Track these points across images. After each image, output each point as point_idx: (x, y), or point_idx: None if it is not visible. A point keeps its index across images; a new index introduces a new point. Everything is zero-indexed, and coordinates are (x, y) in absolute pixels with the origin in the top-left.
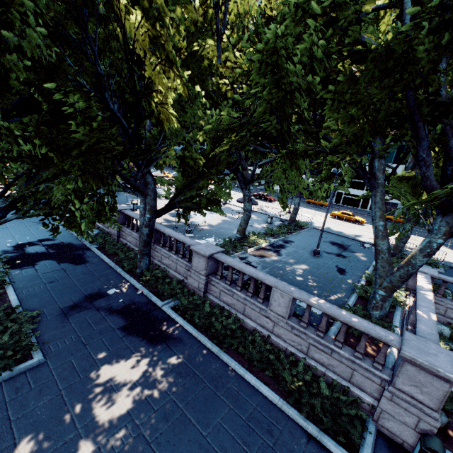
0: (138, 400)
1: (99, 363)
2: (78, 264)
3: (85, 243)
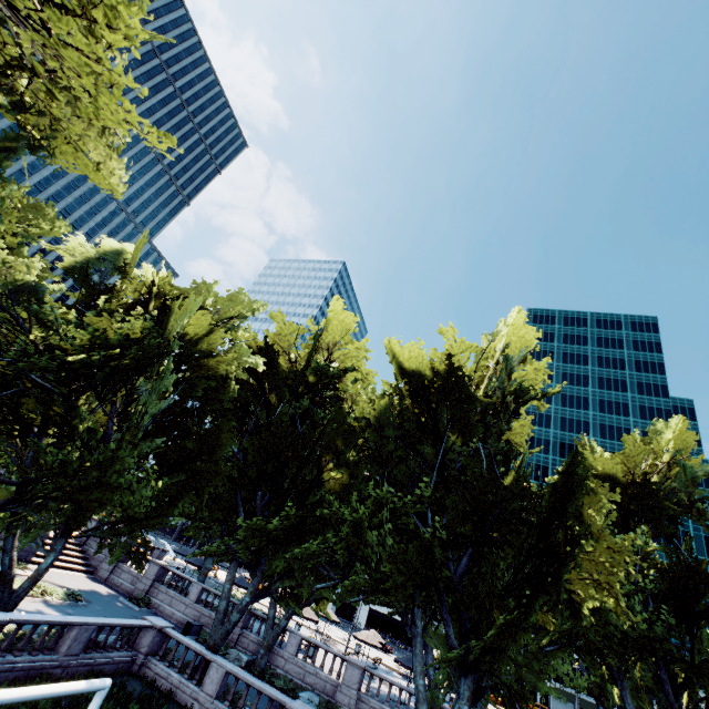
0: None
1: None
2: None
3: None
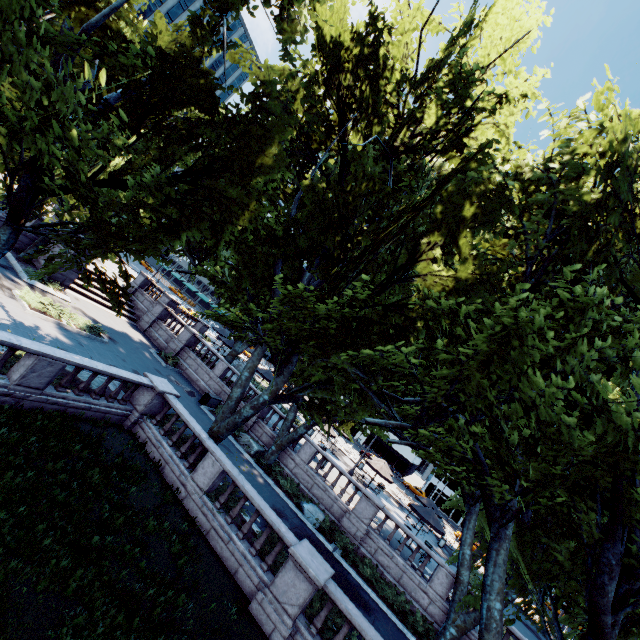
0: None
1: None
2: (366, 609)
3: (321, 537)
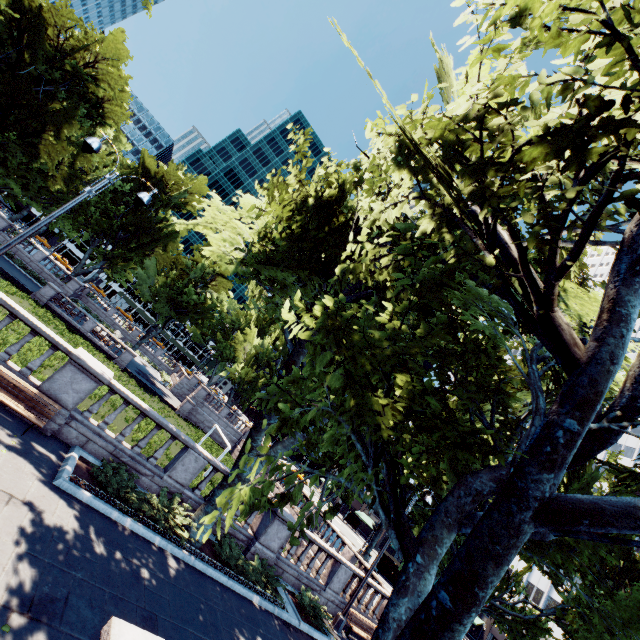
0: None
1: None
2: None
3: None
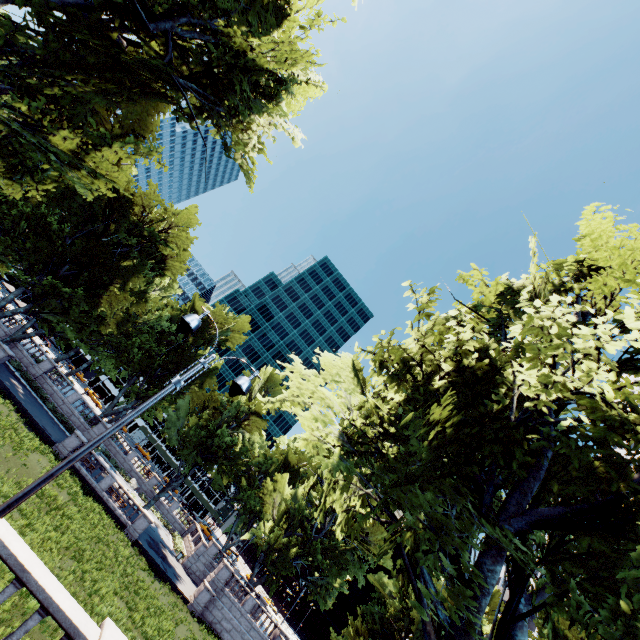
0: (25, 394)
1: (9, 376)
2: None
3: None
